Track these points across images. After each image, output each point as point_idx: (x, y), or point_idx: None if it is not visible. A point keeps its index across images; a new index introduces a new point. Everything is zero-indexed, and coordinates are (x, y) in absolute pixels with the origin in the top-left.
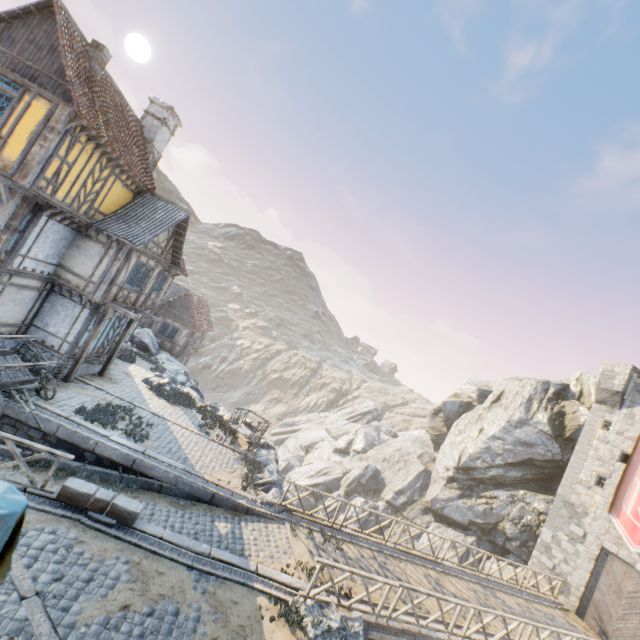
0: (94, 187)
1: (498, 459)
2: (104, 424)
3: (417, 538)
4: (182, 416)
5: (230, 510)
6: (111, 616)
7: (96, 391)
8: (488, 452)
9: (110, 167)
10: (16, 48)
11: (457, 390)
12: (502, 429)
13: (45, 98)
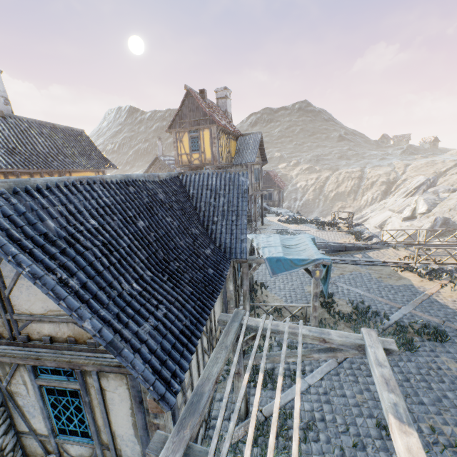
0: (228, 149)
1: None
2: None
3: None
4: (306, 227)
5: (356, 251)
6: (339, 275)
7: (267, 230)
8: None
9: (228, 137)
10: (187, 117)
11: None
12: None
13: (206, 128)
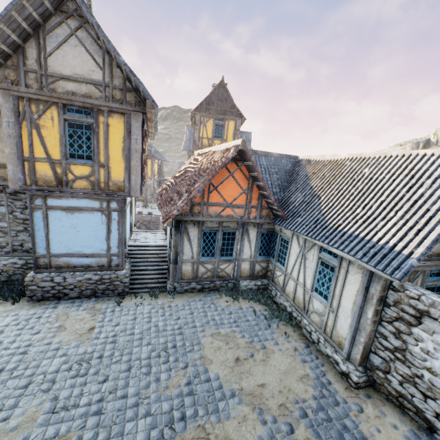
0: None
1: None
2: None
3: None
4: None
5: None
6: None
7: None
8: None
9: None
10: (215, 105)
11: None
12: None
13: (232, 120)
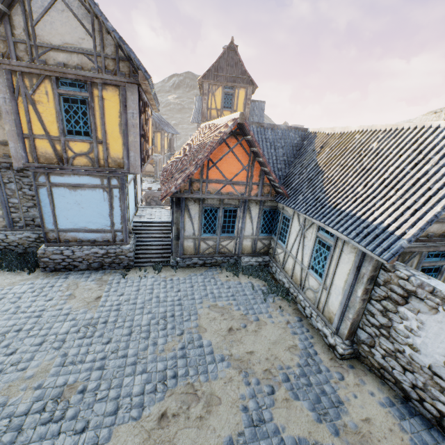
0: None
1: None
2: None
3: None
4: None
5: None
6: None
7: None
8: None
9: None
10: (224, 71)
11: None
12: None
13: (242, 88)
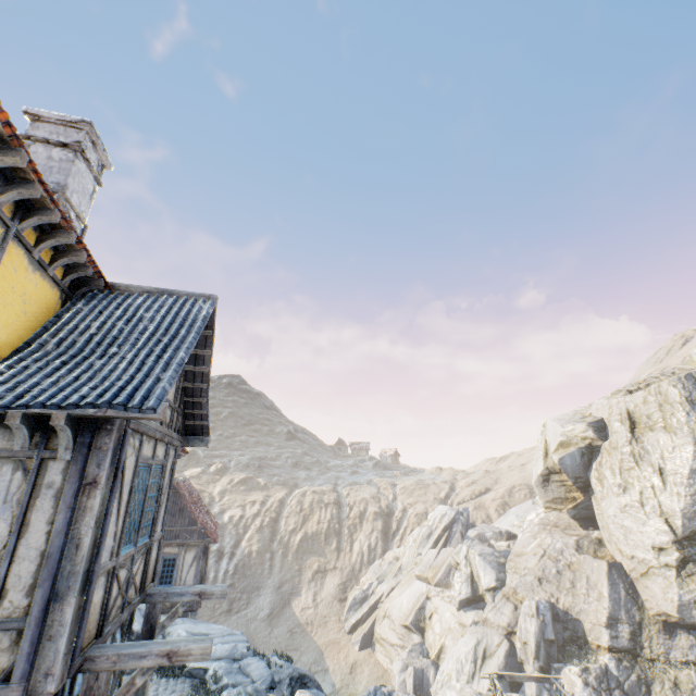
0: None
1: None
2: None
3: None
4: None
5: None
6: None
7: None
8: None
9: None
10: None
11: (560, 438)
12: None
13: None
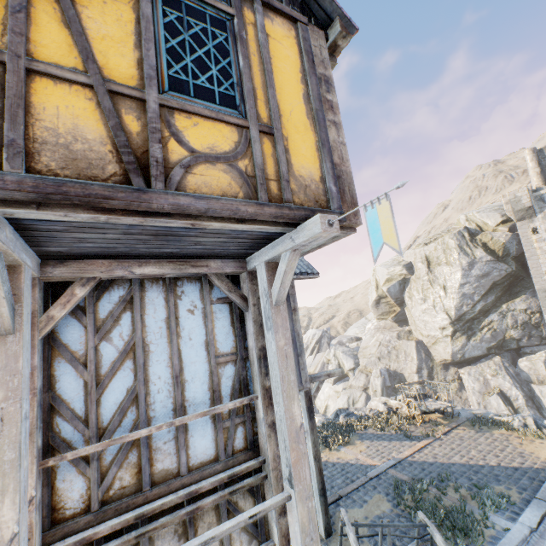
0: None
1: (475, 297)
2: (484, 524)
3: (462, 388)
4: (382, 444)
5: None
6: None
7: (346, 506)
8: (465, 297)
9: None
10: None
11: (386, 276)
12: (462, 276)
13: (279, 11)
